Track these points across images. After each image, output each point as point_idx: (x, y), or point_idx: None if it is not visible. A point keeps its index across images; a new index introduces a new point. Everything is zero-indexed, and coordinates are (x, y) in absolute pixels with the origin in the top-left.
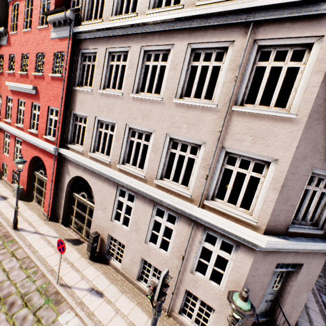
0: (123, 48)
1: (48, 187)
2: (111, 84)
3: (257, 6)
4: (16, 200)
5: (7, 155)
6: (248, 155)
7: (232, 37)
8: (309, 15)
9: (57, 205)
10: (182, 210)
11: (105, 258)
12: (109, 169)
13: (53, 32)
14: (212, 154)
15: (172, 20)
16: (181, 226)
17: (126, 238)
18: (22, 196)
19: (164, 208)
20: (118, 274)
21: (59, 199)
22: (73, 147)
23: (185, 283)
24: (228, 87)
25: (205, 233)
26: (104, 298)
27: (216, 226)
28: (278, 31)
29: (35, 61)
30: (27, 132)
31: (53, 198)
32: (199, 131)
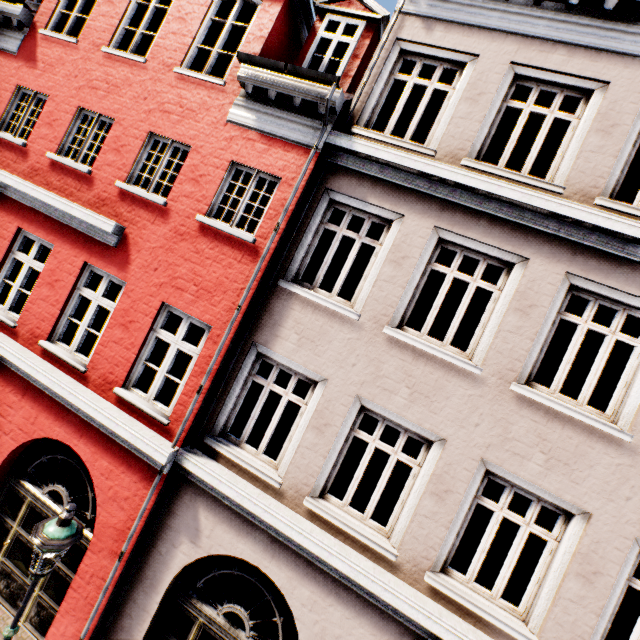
0: (495, 248)
1: (87, 568)
2: (430, 323)
3: None
4: None
5: None
6: None
7: None
8: None
9: (109, 633)
10: None
11: None
12: (404, 590)
13: (244, 109)
14: None
15: None
16: None
17: None
18: None
19: None
20: None
21: (123, 613)
22: (237, 460)
23: None
24: None
25: None
26: None
27: None
28: None
29: (139, 151)
30: (33, 348)
31: (102, 612)
32: None
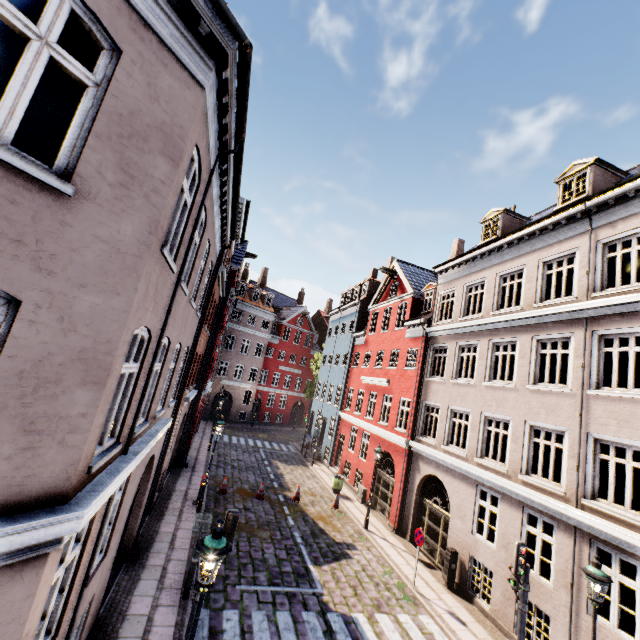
0: (472, 341)
1: (395, 488)
2: (463, 373)
3: (582, 308)
4: (370, 493)
5: (351, 451)
6: (619, 441)
7: (571, 329)
8: (633, 311)
9: (405, 514)
10: (556, 512)
11: (467, 593)
12: (466, 463)
13: (408, 333)
14: (577, 441)
15: (513, 320)
16: (561, 537)
17: (492, 558)
18: (365, 500)
19: (535, 511)
20: (486, 619)
21: (407, 505)
22: (424, 440)
23: (583, 634)
24: (578, 372)
25: (594, 547)
26: (467, 628)
27: (602, 533)
28: (611, 324)
29: (390, 356)
30: (377, 425)
31: (400, 502)
32: (558, 417)
